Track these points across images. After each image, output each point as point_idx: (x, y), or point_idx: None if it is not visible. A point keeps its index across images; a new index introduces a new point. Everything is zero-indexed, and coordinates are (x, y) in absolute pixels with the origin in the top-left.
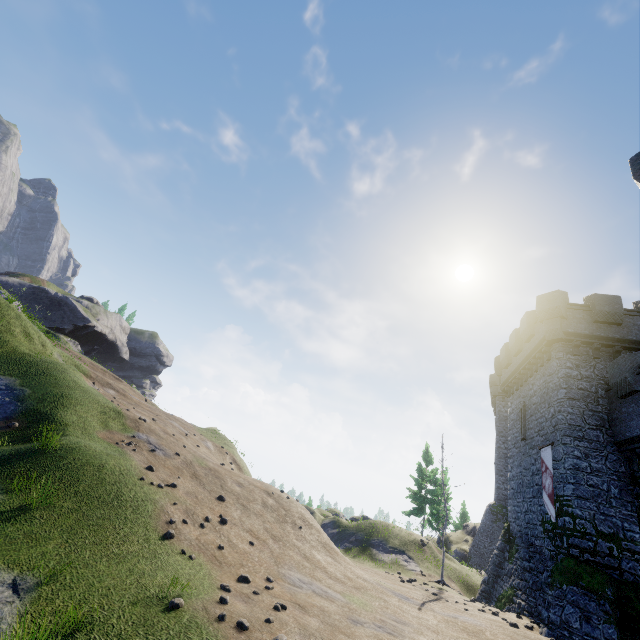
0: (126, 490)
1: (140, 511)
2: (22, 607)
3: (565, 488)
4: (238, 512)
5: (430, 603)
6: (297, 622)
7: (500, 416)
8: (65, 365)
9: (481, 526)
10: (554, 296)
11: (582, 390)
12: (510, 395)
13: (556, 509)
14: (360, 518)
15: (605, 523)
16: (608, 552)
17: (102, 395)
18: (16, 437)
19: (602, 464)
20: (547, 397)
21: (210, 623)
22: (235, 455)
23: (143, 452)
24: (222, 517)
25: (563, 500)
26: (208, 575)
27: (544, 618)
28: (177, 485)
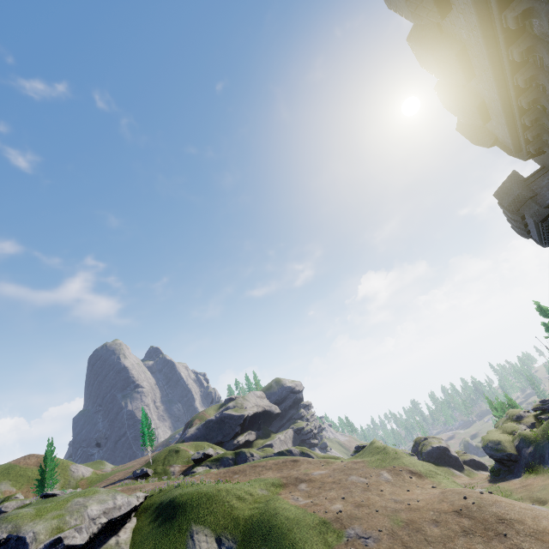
0: None
1: None
2: None
3: None
4: None
5: None
6: None
7: None
8: (271, 503)
9: None
10: (506, 188)
11: None
12: None
13: None
14: (539, 405)
15: None
16: None
17: (305, 510)
18: None
19: None
20: None
21: None
22: (407, 465)
23: None
24: None
25: None
26: None
27: None
28: None
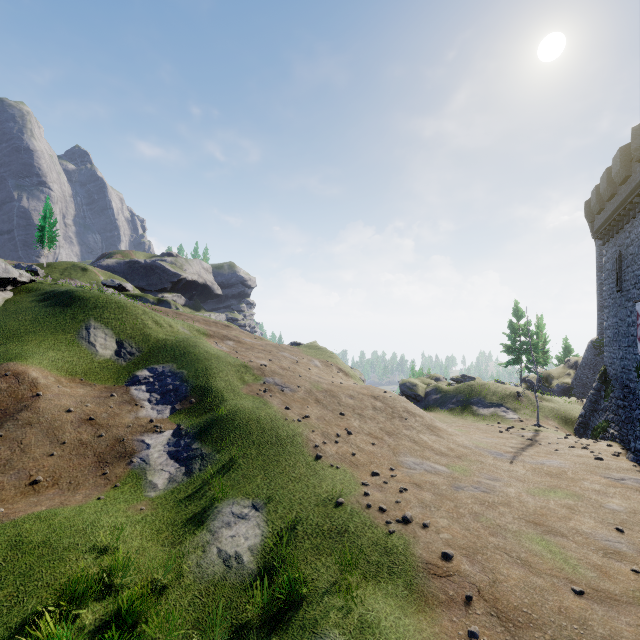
0: (280, 431)
1: (295, 444)
2: (264, 517)
3: None
4: (357, 421)
5: (522, 452)
6: (416, 498)
7: (601, 251)
8: (193, 338)
9: (583, 361)
10: None
11: None
12: (605, 243)
13: None
14: (459, 377)
15: None
16: None
17: (228, 354)
18: (199, 410)
19: None
20: None
21: (363, 510)
22: (339, 364)
23: (276, 395)
24: (347, 431)
25: None
26: (352, 477)
27: (631, 448)
28: (309, 415)
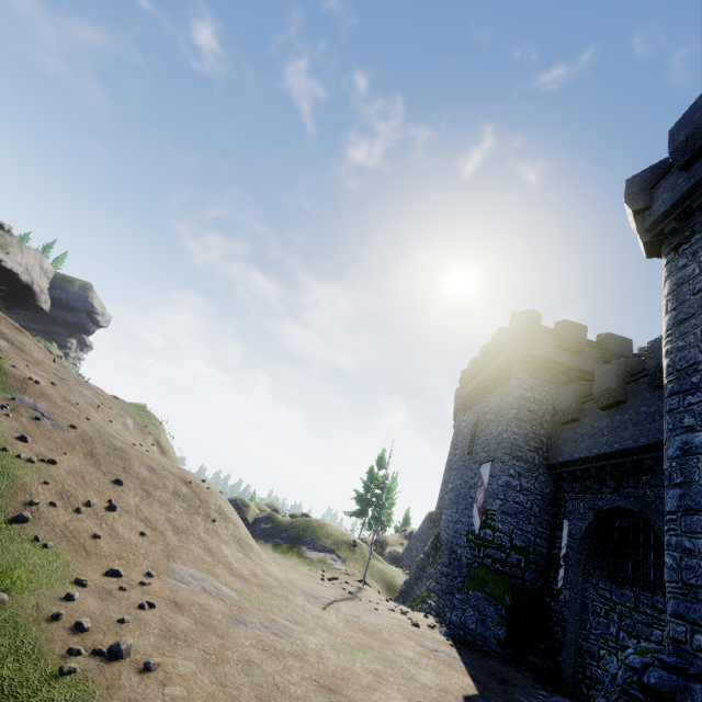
0: None
1: None
2: None
3: (494, 503)
4: (137, 499)
5: (340, 602)
6: (162, 622)
7: (458, 430)
8: None
9: (418, 531)
10: (528, 315)
11: (531, 412)
12: (468, 410)
13: (482, 522)
14: (300, 515)
15: (520, 538)
16: (516, 563)
17: None
18: None
19: (531, 484)
20: (499, 415)
21: (36, 623)
22: (161, 437)
23: (21, 419)
24: (111, 503)
25: (489, 514)
26: (64, 567)
27: (446, 619)
28: (58, 462)
